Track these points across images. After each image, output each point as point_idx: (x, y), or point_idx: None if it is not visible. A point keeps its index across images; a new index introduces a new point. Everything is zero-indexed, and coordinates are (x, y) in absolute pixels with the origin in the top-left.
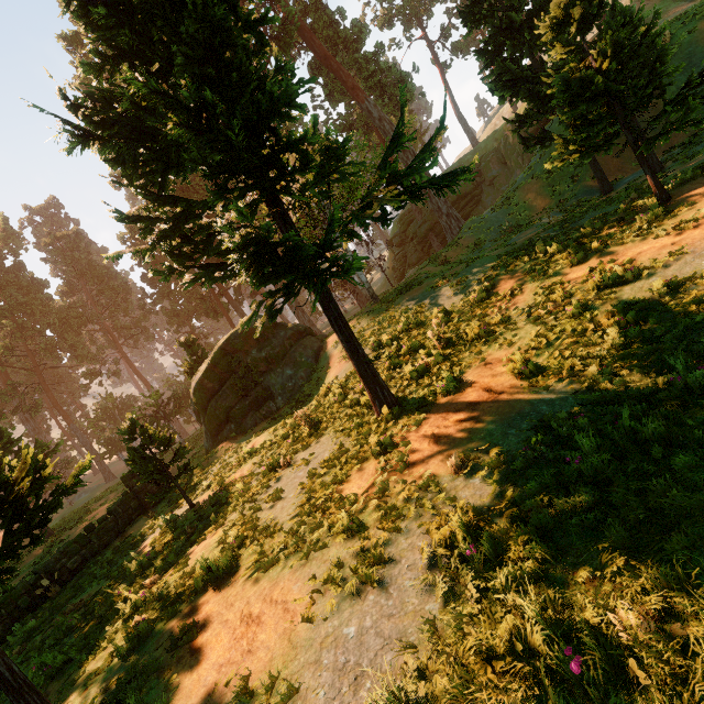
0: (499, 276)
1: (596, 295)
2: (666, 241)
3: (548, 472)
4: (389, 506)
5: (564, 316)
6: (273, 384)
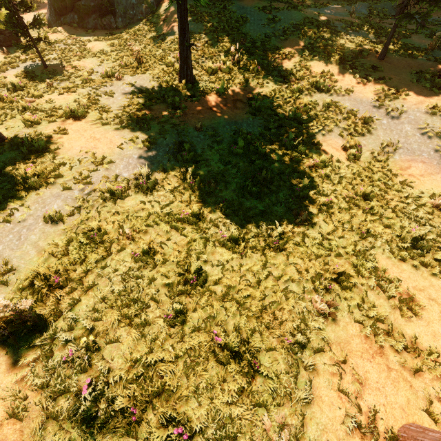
0: (293, 36)
1: (310, 88)
2: (353, 82)
3: (225, 146)
4: (165, 128)
5: (291, 89)
6: (117, 2)
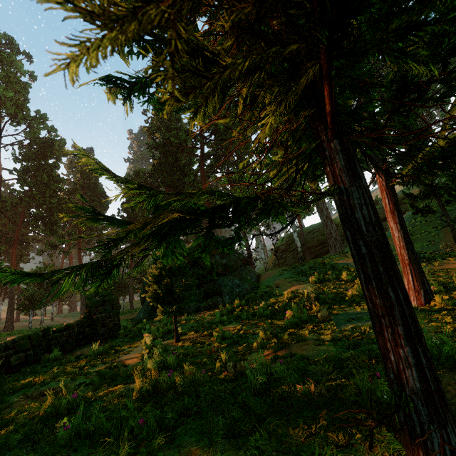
0: (439, 261)
1: None
2: None
3: None
4: None
5: None
6: (224, 284)
